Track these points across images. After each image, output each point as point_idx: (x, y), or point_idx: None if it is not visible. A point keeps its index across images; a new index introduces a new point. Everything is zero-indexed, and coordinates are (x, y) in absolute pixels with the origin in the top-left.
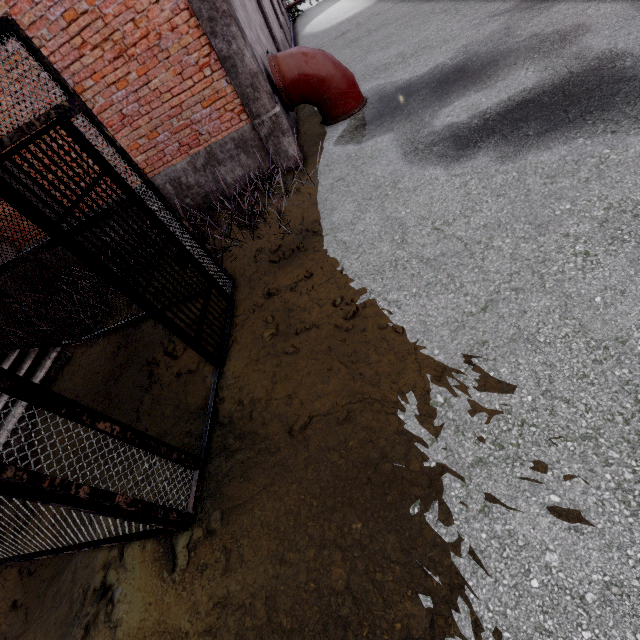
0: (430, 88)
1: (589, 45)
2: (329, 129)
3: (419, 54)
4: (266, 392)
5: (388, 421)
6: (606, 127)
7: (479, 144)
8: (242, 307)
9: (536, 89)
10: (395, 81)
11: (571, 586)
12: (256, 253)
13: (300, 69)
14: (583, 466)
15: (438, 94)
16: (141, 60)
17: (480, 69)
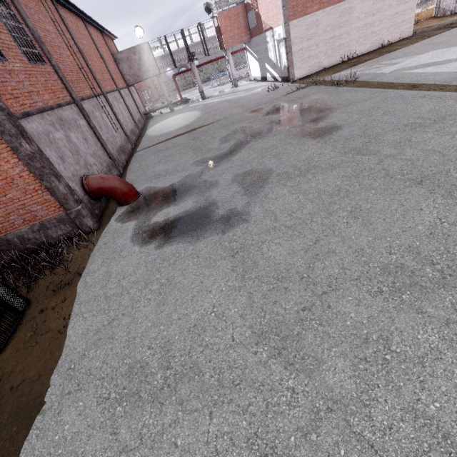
0: (163, 197)
1: (212, 194)
2: (118, 209)
3: (172, 173)
4: (12, 368)
5: (51, 378)
6: (190, 239)
7: (157, 237)
8: (26, 318)
9: (187, 212)
10: (156, 187)
11: (66, 435)
12: (49, 284)
13: (100, 185)
14: (96, 389)
15: (163, 202)
16: (2, 187)
17: (182, 193)
